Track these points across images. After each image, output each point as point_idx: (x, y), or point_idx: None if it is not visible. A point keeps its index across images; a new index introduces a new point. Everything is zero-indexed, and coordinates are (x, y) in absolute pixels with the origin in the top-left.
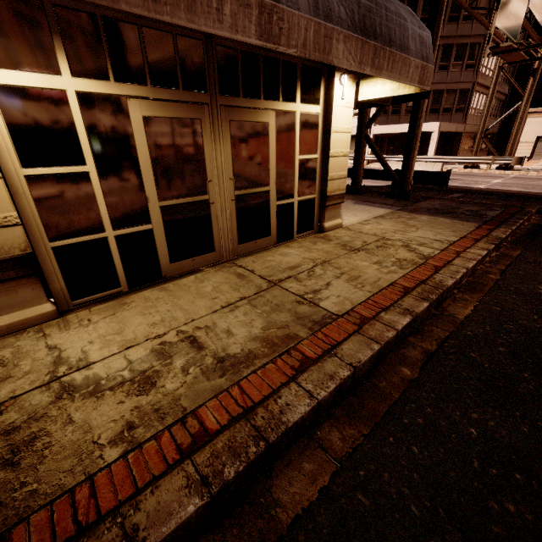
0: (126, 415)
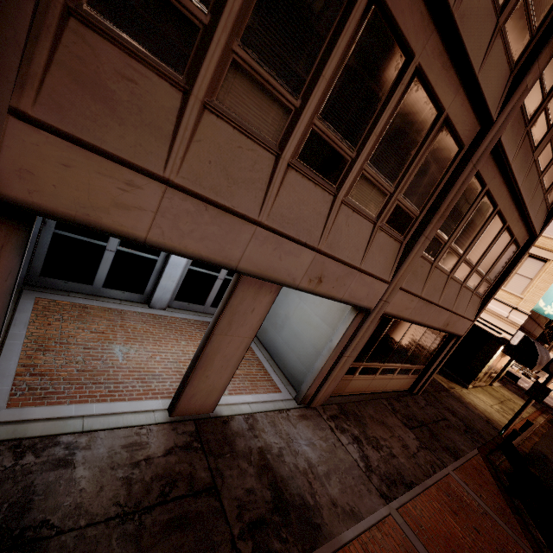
0: (510, 418)
